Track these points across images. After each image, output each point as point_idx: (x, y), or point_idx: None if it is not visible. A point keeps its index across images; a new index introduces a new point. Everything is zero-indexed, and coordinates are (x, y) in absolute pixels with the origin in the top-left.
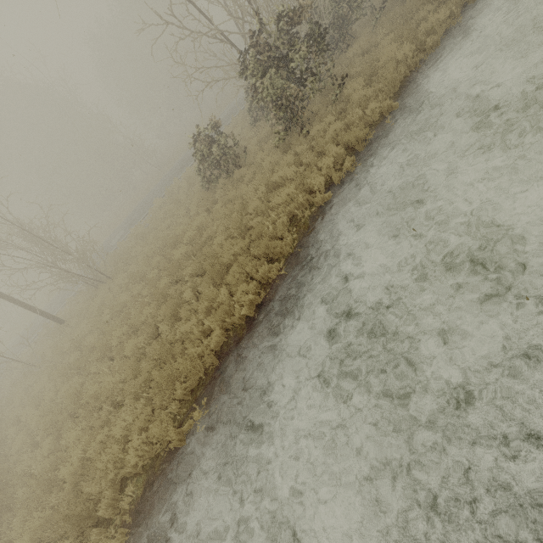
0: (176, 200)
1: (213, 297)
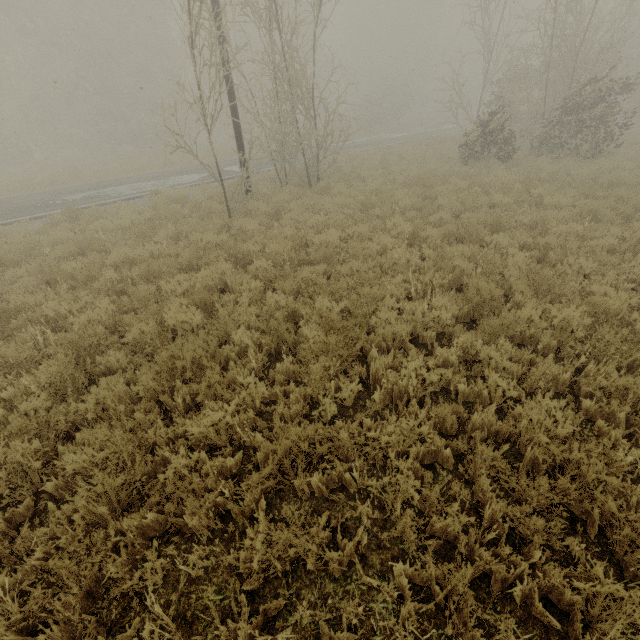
0: (397, 159)
1: (639, 194)
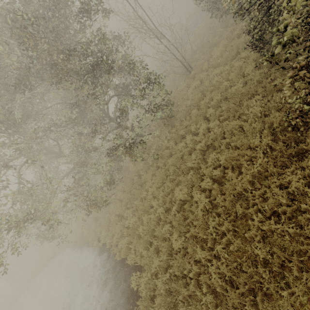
0: None
1: None
